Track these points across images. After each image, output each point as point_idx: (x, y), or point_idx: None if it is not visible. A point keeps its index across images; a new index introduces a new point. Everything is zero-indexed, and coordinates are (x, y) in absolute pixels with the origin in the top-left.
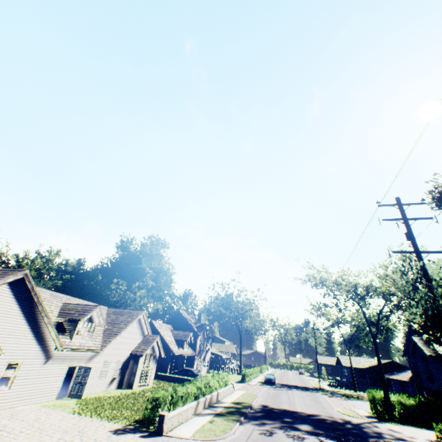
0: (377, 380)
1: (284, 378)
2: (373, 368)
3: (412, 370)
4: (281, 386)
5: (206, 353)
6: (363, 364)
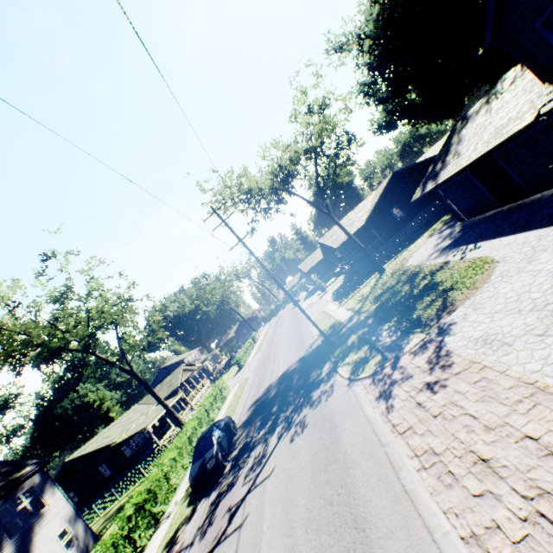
0: (392, 224)
1: (272, 349)
2: (377, 210)
3: (547, 58)
4: (245, 447)
5: (30, 537)
6: (360, 220)
